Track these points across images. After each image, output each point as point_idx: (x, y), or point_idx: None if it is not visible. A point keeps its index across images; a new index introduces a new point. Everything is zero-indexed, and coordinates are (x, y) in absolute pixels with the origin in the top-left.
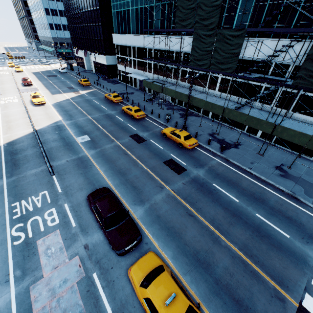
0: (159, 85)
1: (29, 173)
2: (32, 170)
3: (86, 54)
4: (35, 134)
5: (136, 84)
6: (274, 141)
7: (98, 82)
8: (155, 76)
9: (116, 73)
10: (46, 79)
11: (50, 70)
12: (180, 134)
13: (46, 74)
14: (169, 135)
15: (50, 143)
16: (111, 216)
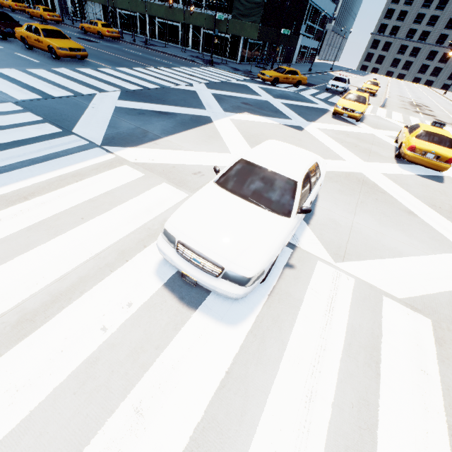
0: None
1: None
2: None
3: None
4: None
5: (55, 5)
6: (202, 50)
7: None
8: None
9: None
10: None
11: None
12: (98, 21)
13: None
14: (87, 26)
15: None
16: None
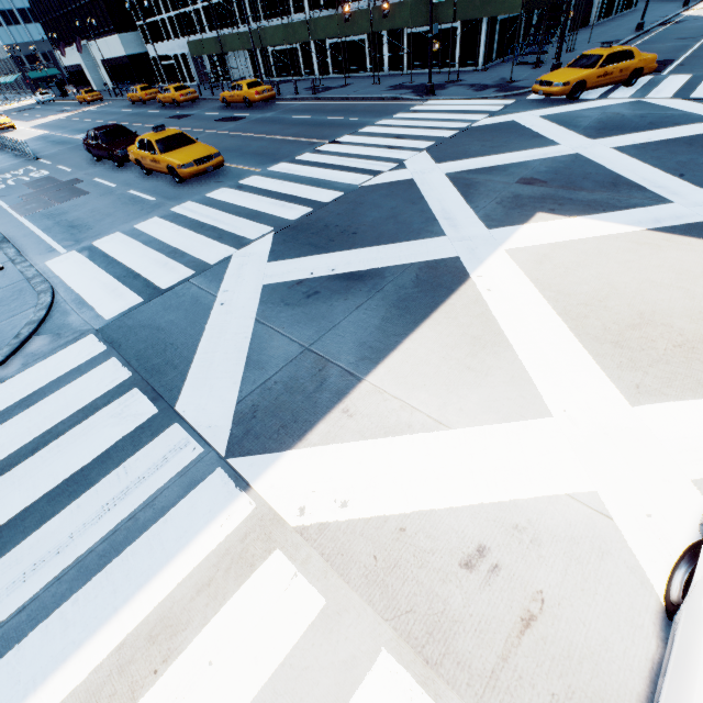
0: (213, 38)
1: (1, 166)
2: (5, 164)
3: (80, 47)
4: (3, 148)
5: (192, 74)
6: (407, 67)
7: (117, 93)
8: (214, 34)
9: (154, 72)
10: (13, 114)
11: (19, 107)
12: (241, 82)
13: (12, 111)
14: (229, 95)
15: (31, 147)
16: (109, 131)
